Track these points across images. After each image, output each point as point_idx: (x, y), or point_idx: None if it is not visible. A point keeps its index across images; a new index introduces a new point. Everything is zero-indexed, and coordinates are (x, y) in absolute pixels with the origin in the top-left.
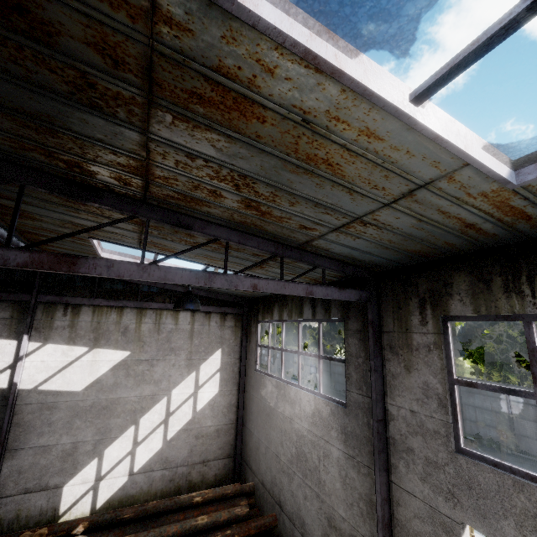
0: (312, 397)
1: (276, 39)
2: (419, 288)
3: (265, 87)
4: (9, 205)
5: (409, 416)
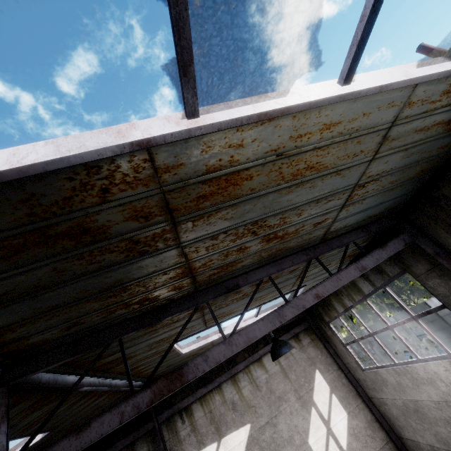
0: (446, 363)
1: (235, 125)
2: (449, 197)
3: (241, 157)
4: (113, 358)
5: None
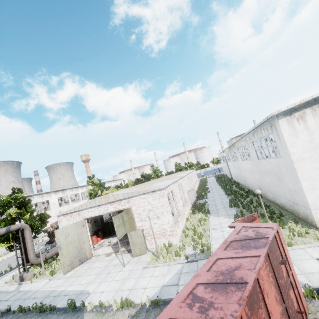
0: None
1: None
2: None
3: None
4: None
5: None
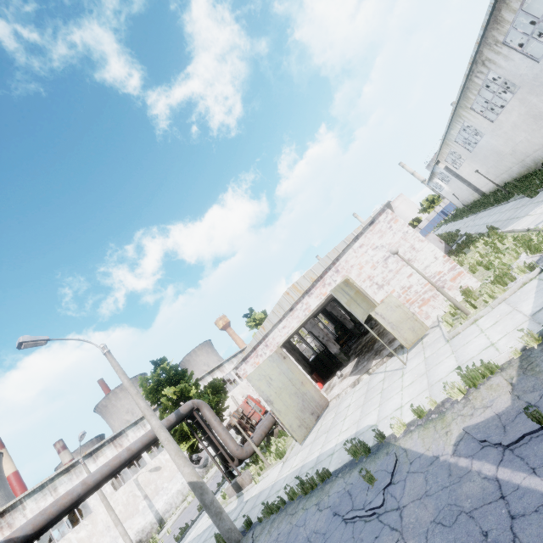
0: None
1: None
2: None
3: None
4: None
5: None
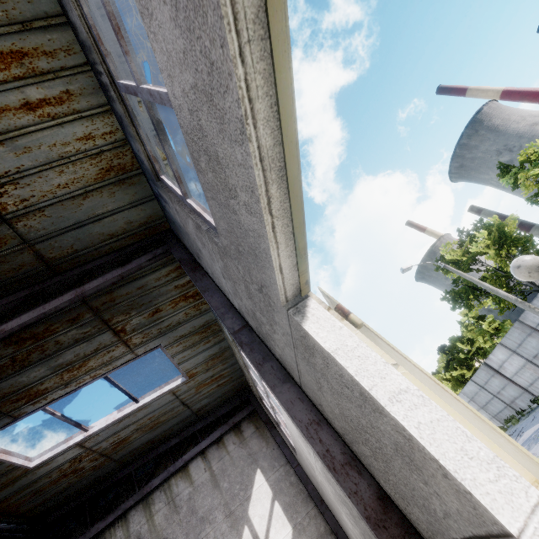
0: (280, 407)
1: None
2: (156, 192)
3: None
4: None
5: (228, 284)
